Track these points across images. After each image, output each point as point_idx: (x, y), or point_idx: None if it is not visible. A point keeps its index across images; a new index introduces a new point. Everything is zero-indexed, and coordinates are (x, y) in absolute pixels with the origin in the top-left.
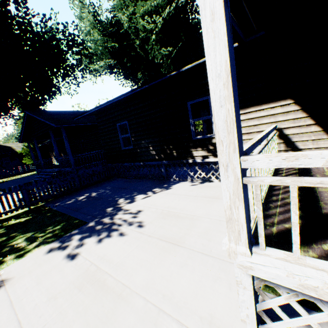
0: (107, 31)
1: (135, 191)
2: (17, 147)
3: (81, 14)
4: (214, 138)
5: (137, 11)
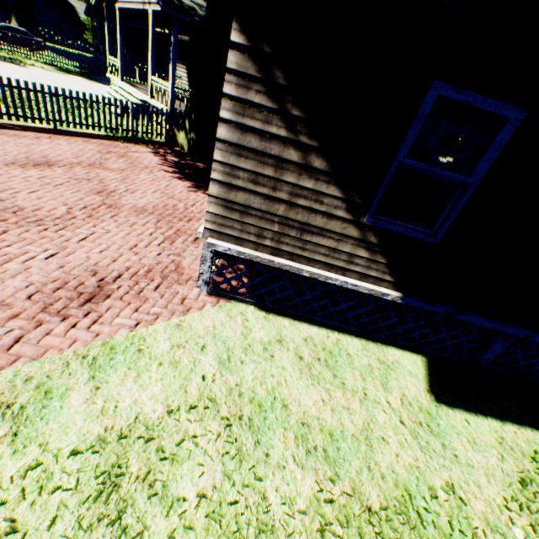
0: None
1: None
2: (81, 11)
3: None
4: None
5: None
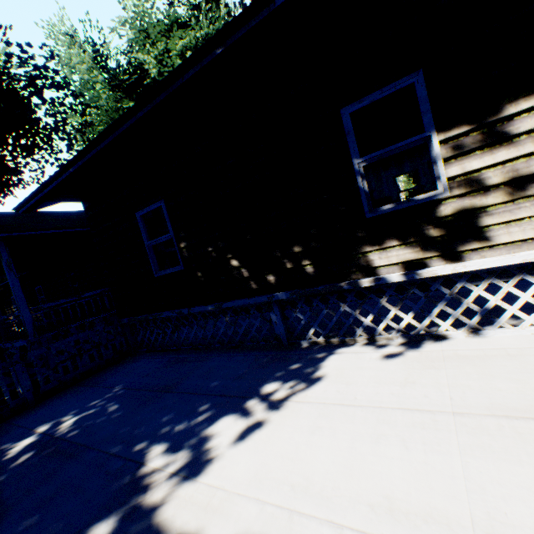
0: (120, 79)
1: (203, 402)
2: None
3: (70, 53)
4: (446, 201)
5: (172, 46)
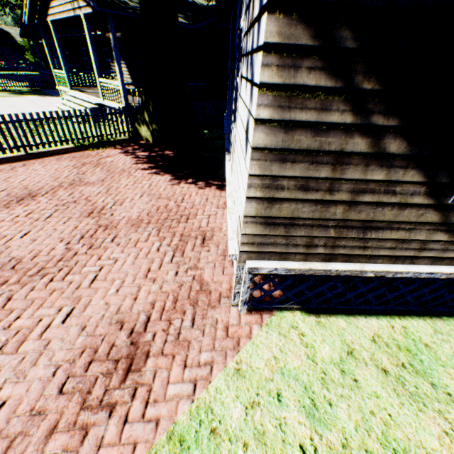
0: None
1: None
2: (17, 35)
3: None
4: (113, 73)
5: None
